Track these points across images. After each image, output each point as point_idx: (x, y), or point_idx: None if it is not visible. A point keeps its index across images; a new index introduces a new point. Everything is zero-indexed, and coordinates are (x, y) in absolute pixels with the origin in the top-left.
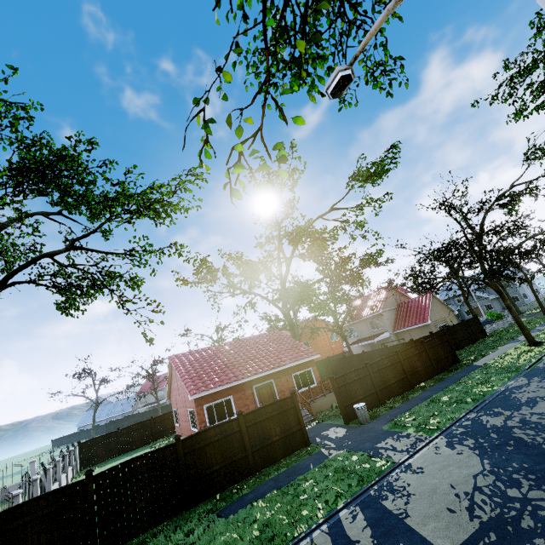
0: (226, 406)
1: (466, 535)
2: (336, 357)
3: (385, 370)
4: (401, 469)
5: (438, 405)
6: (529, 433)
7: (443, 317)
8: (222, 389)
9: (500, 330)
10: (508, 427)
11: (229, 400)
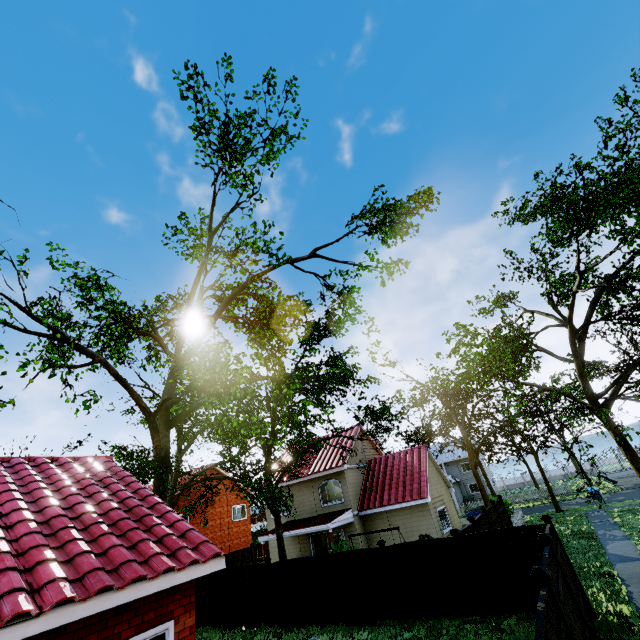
0: None
1: None
2: (236, 556)
3: None
4: None
5: None
6: None
7: (440, 493)
8: None
9: None
10: None
11: None
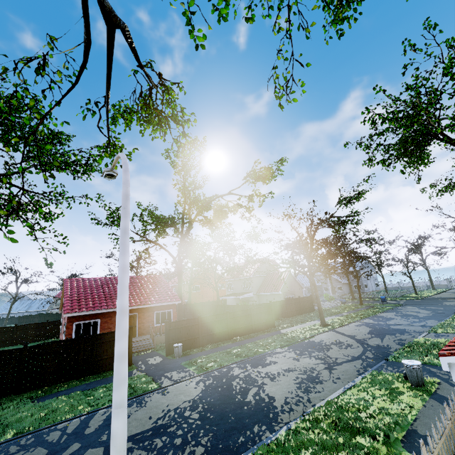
0: (92, 326)
1: (140, 430)
2: (216, 302)
3: (212, 323)
4: (159, 391)
5: (225, 355)
6: (239, 383)
7: (293, 290)
8: (93, 313)
9: (325, 309)
10: (237, 377)
11: (97, 322)
